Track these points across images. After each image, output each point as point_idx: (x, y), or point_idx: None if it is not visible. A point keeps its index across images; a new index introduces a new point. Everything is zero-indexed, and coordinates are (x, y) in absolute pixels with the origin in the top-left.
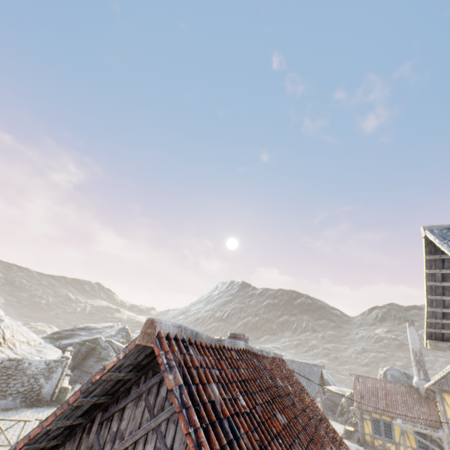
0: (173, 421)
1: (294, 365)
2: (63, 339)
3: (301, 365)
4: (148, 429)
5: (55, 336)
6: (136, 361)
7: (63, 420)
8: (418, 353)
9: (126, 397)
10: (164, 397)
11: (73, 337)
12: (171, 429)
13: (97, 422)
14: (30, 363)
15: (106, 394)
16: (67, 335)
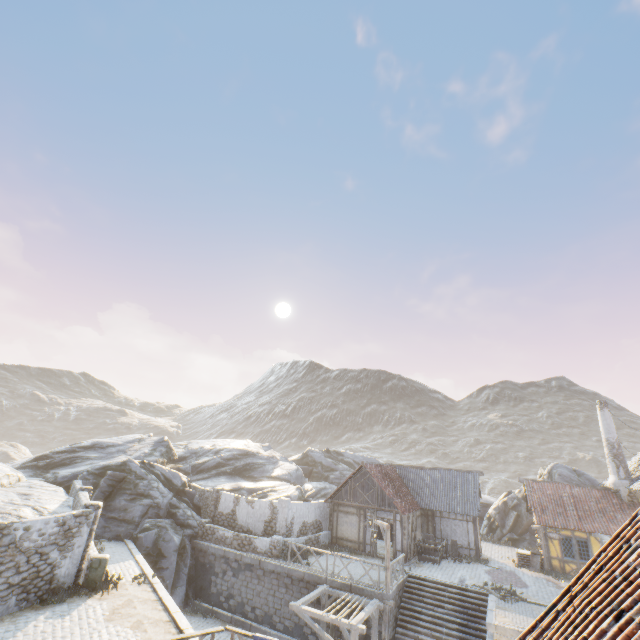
0: None
1: (438, 475)
2: (57, 467)
3: (449, 473)
4: None
5: (41, 463)
6: None
7: None
8: (616, 444)
9: None
10: None
11: (76, 463)
12: None
13: None
14: (27, 528)
15: None
16: (63, 461)
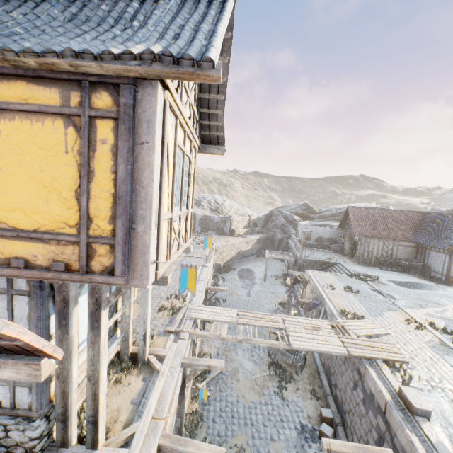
0: None
1: (447, 218)
2: None
3: None
4: None
5: None
6: None
7: None
8: None
9: None
10: None
11: None
12: None
13: None
14: (213, 218)
15: None
16: None
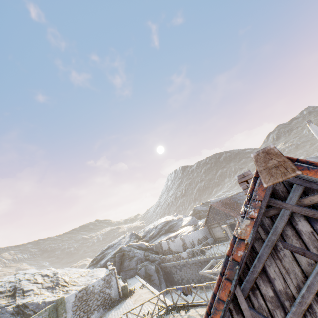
0: None
1: None
2: (100, 261)
3: None
4: None
5: (94, 262)
6: None
7: None
8: None
9: (258, 258)
10: (312, 231)
11: (105, 257)
12: None
13: (241, 298)
14: (93, 285)
15: None
16: (101, 258)
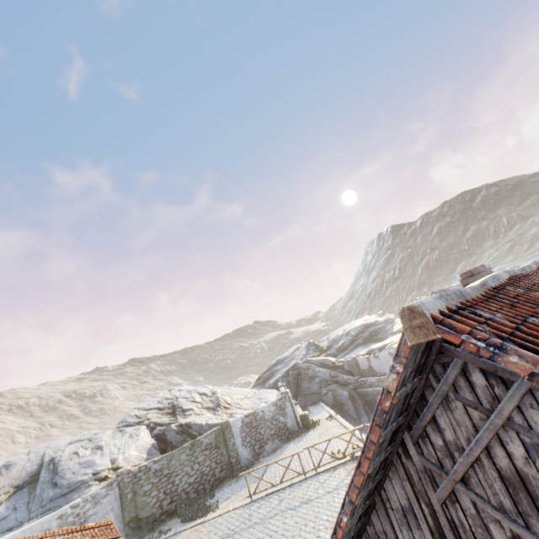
0: (529, 407)
1: None
2: (268, 380)
3: None
4: (493, 429)
5: (260, 381)
6: (415, 364)
7: (376, 459)
8: None
9: (427, 406)
10: (487, 385)
11: (274, 375)
12: (535, 417)
13: (409, 444)
14: (262, 411)
15: (400, 414)
16: (268, 376)
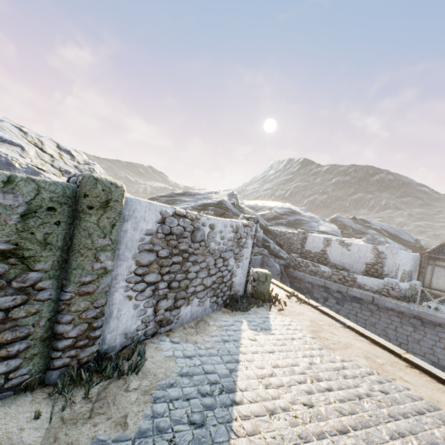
0: None
1: None
2: None
3: None
4: None
5: None
6: None
7: None
8: None
9: None
10: None
11: (176, 204)
12: None
13: None
14: (211, 226)
15: None
16: (167, 202)
